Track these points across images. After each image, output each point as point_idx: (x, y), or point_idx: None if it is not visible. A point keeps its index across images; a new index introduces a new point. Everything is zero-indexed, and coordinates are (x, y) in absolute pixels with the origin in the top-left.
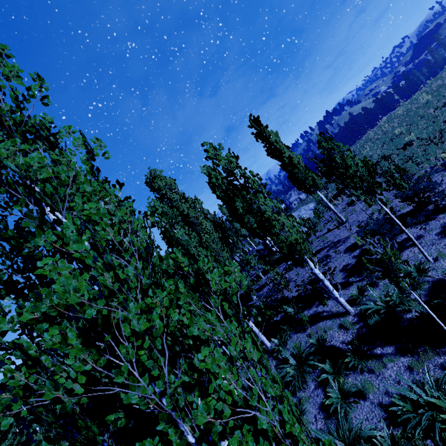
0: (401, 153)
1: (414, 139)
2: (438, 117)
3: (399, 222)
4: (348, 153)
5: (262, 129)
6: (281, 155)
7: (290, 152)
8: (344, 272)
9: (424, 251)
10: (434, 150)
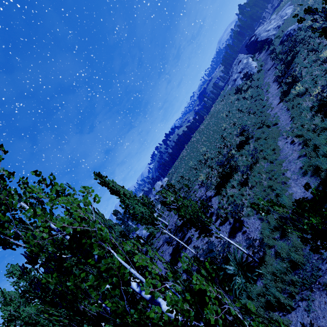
0: (188, 173)
1: (193, 164)
2: (200, 151)
3: (174, 236)
4: (135, 206)
5: (103, 179)
6: (119, 193)
7: (124, 189)
8: (165, 268)
9: (190, 249)
10: (198, 173)
